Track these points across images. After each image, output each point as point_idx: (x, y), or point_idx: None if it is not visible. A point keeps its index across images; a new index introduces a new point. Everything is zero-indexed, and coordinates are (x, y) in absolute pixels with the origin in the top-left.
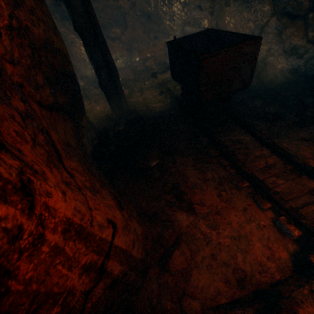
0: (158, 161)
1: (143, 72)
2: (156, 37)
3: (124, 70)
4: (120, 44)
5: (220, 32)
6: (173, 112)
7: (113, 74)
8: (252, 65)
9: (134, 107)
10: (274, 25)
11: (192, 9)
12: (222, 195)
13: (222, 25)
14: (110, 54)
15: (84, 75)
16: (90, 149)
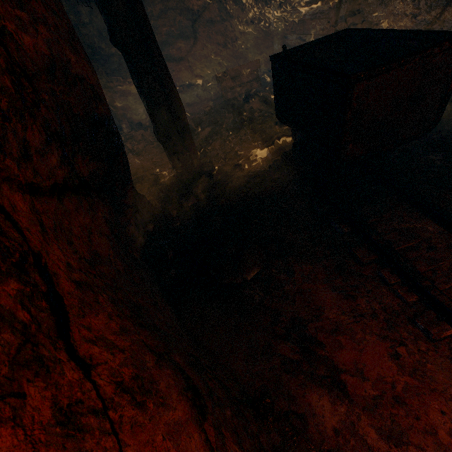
0: (259, 269)
1: (222, 109)
2: (241, 53)
3: (194, 107)
4: (187, 68)
5: (371, 33)
6: (278, 174)
7: (177, 116)
8: (446, 91)
9: (210, 166)
10: (451, 20)
11: (300, 5)
12: (400, 354)
13: (356, 27)
14: (172, 83)
15: (134, 116)
16: (140, 242)
